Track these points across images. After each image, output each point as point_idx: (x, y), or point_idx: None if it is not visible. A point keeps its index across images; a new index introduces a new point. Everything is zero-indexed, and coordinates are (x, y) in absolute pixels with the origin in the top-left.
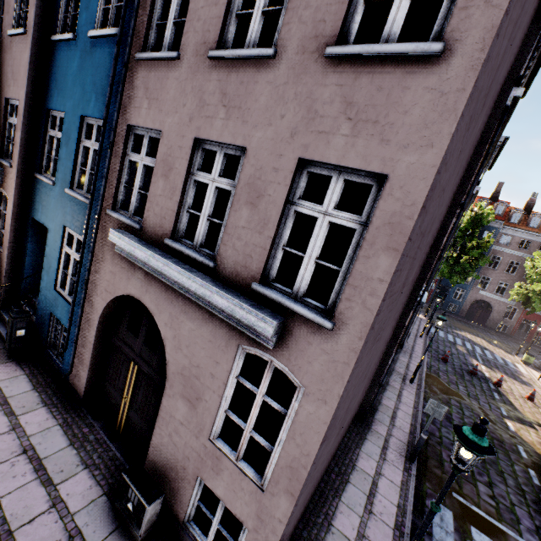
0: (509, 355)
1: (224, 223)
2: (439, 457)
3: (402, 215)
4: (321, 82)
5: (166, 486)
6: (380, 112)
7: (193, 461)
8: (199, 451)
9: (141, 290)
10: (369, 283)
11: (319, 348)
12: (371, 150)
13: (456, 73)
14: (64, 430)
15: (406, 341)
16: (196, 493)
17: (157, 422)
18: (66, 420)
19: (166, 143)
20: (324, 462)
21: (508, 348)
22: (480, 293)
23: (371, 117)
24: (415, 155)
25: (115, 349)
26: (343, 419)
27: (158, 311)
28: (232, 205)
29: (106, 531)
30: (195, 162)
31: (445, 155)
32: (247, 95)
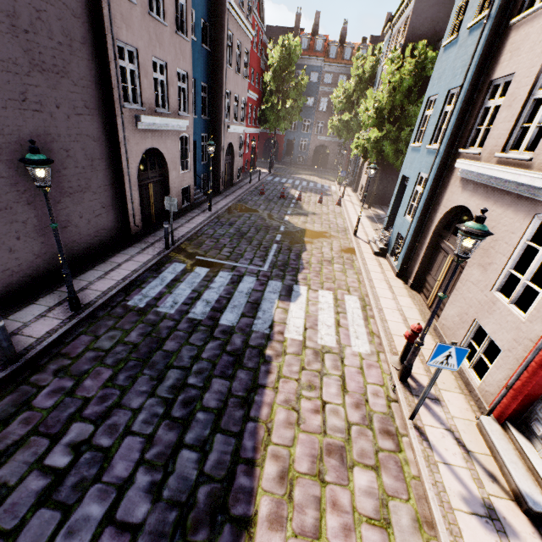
0: (331, 182)
1: None
2: (201, 244)
3: None
4: None
5: None
6: None
7: None
8: None
9: None
10: None
11: None
12: None
13: None
14: None
15: (231, 189)
16: None
17: None
18: None
19: None
20: None
21: (335, 179)
22: (318, 139)
23: None
24: None
25: None
26: None
27: None
28: None
29: None
30: None
31: None
32: None
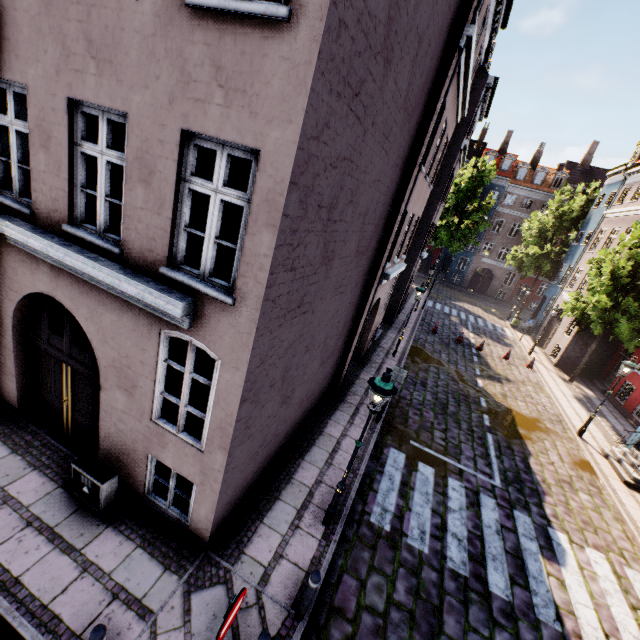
0: (501, 321)
1: (123, 204)
2: (406, 416)
3: (276, 193)
4: (189, 38)
5: (122, 470)
6: (247, 80)
7: (141, 442)
8: (144, 433)
9: (51, 285)
10: (258, 259)
11: (227, 323)
12: (244, 123)
13: (303, 44)
14: (3, 441)
15: (398, 318)
16: (151, 469)
17: (101, 416)
18: (3, 432)
19: (35, 103)
20: (271, 427)
21: (502, 315)
22: (483, 261)
23: (240, 86)
24: (279, 131)
25: (42, 353)
26: (284, 388)
27: (75, 306)
28: (126, 184)
29: (66, 513)
30: (77, 130)
31: (303, 132)
32: (116, 46)
